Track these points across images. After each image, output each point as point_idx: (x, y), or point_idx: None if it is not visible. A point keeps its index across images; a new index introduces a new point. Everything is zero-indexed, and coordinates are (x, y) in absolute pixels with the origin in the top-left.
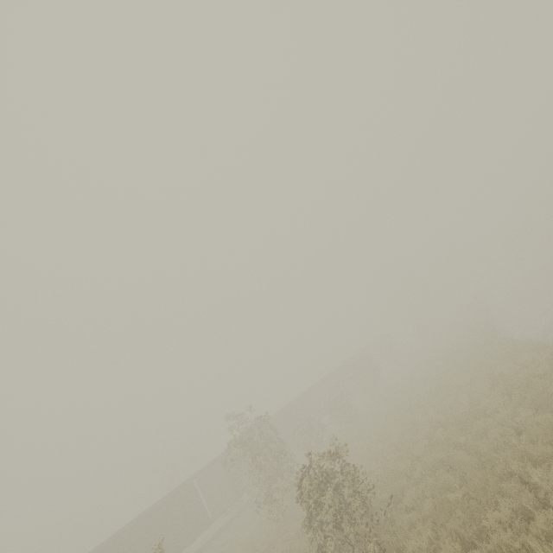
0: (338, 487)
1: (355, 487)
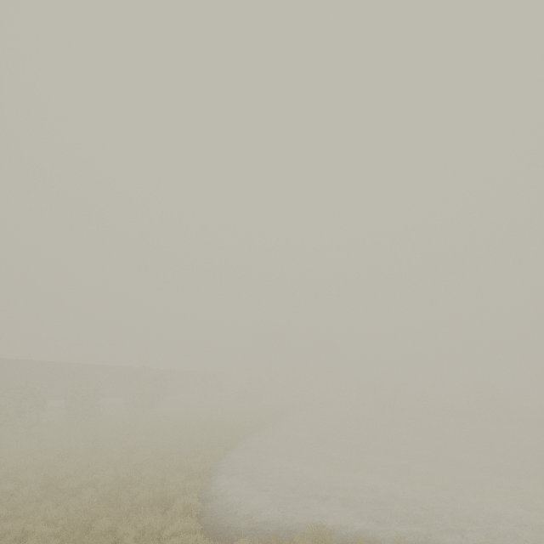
0: None
1: None
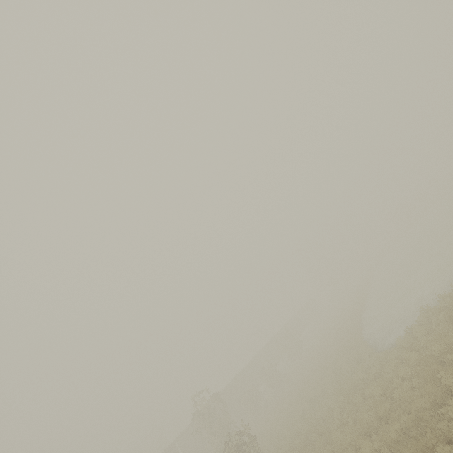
0: (244, 452)
1: (255, 450)
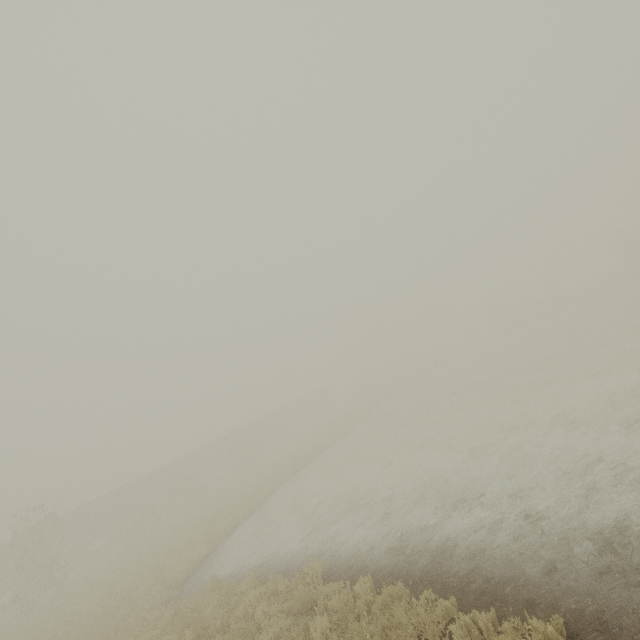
0: None
1: None
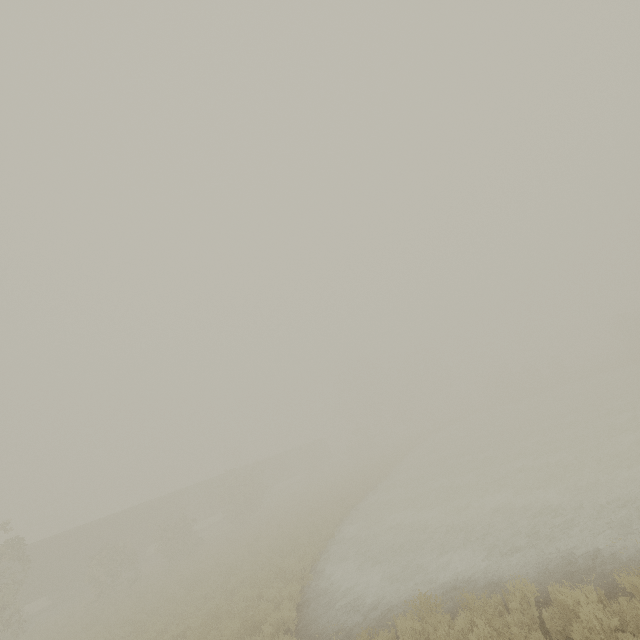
0: None
1: None
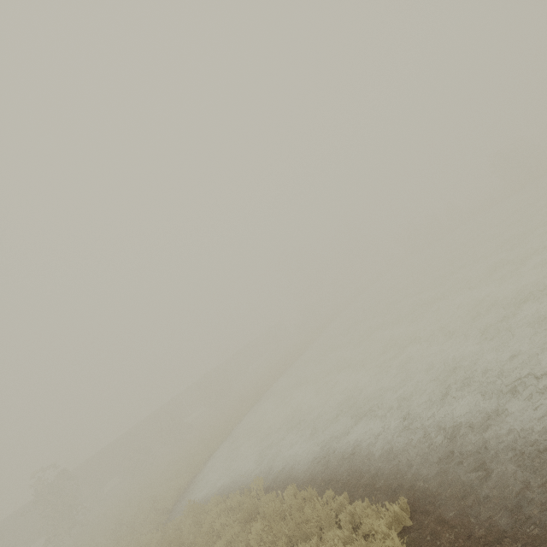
0: None
1: None
